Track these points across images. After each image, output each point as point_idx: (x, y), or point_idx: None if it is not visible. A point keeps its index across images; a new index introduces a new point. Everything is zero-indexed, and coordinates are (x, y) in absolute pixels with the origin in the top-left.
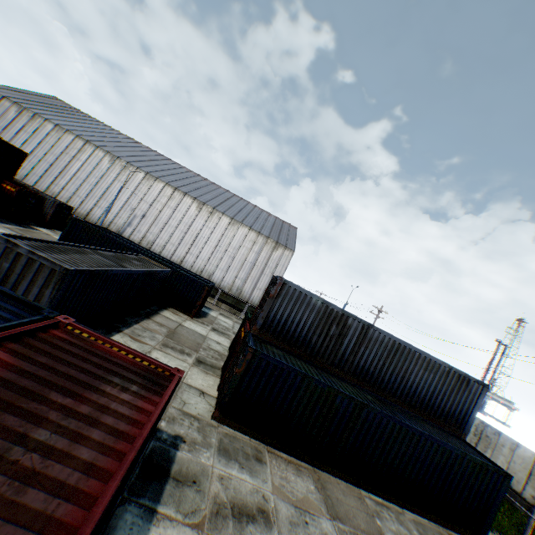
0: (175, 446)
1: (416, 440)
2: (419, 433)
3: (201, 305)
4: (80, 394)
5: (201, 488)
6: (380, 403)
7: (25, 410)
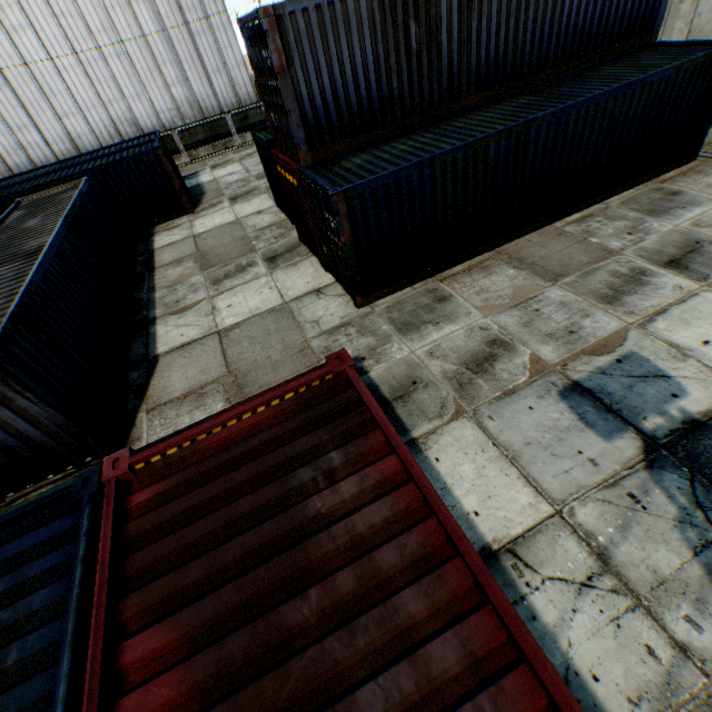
0: (362, 372)
1: (611, 109)
2: (613, 95)
3: (182, 183)
4: (309, 564)
5: (426, 382)
6: (535, 98)
7: (301, 690)
